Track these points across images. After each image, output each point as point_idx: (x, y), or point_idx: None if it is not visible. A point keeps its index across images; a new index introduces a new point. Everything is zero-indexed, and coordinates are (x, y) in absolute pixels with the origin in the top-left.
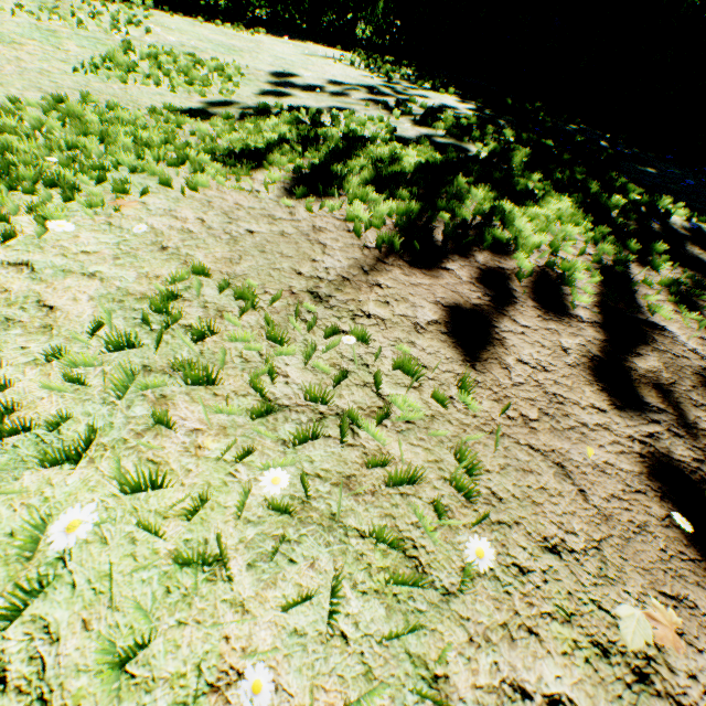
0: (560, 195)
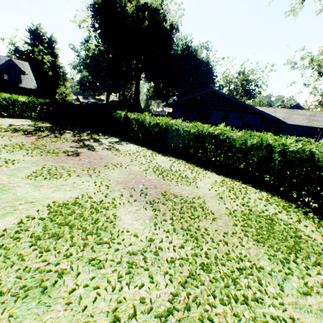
0: (50, 131)
